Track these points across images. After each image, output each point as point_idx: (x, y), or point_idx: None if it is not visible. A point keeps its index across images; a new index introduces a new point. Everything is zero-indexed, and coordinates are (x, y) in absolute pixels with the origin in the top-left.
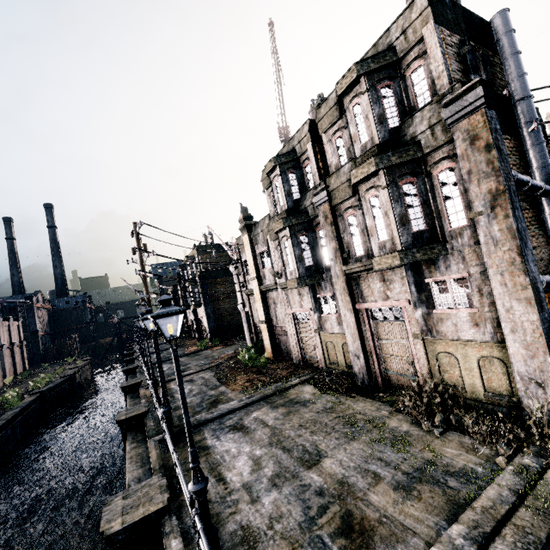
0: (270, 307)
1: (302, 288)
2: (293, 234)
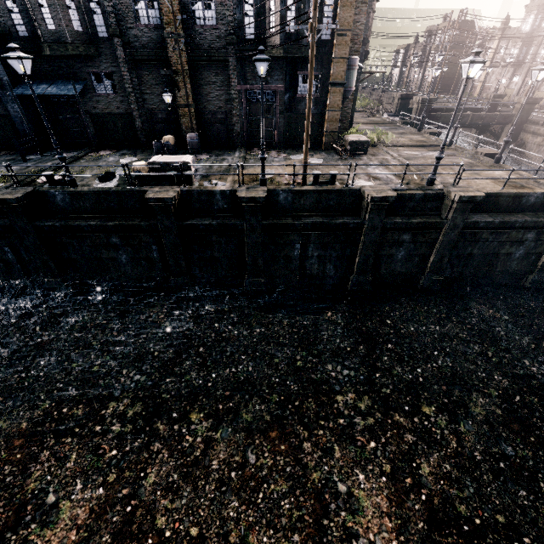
0: (488, 75)
1: (511, 69)
2: (522, 45)
